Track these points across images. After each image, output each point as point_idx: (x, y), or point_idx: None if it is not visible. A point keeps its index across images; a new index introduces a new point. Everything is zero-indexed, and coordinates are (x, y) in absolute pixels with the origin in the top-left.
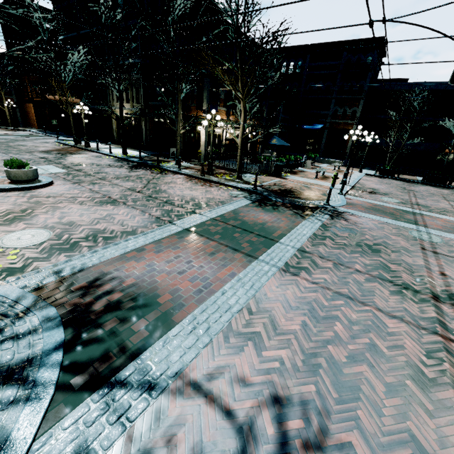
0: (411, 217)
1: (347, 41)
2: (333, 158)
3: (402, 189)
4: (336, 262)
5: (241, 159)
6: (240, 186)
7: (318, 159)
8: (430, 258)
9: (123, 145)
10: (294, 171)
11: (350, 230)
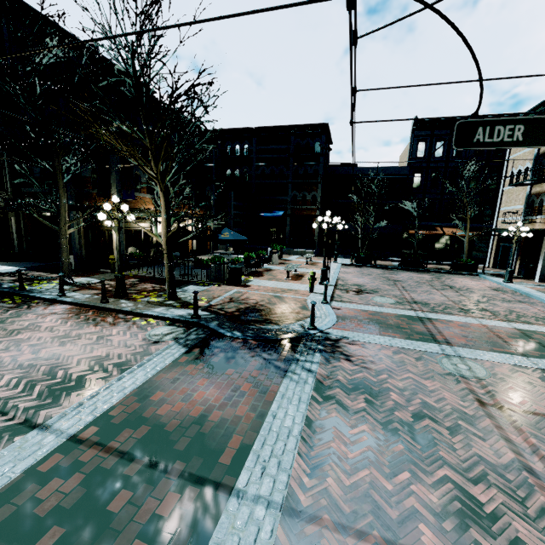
0: (422, 328)
1: (293, 126)
2: (302, 248)
3: (386, 279)
4: (379, 539)
5: (171, 269)
6: (171, 314)
7: (285, 251)
8: (508, 429)
9: None
10: (259, 271)
11: (364, 386)
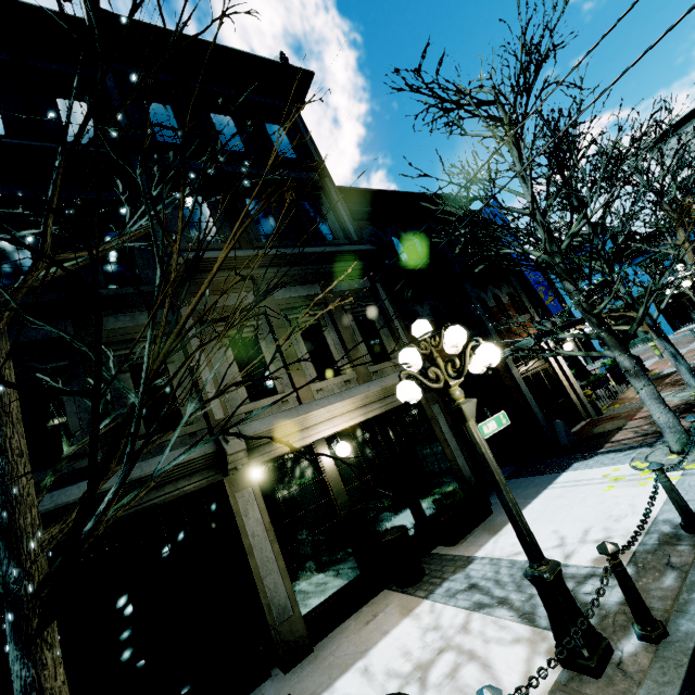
0: None
1: None
2: None
3: None
4: None
5: None
6: None
7: None
8: None
9: (669, 409)
10: None
11: None
